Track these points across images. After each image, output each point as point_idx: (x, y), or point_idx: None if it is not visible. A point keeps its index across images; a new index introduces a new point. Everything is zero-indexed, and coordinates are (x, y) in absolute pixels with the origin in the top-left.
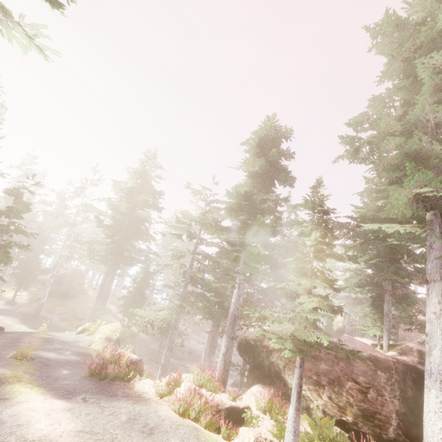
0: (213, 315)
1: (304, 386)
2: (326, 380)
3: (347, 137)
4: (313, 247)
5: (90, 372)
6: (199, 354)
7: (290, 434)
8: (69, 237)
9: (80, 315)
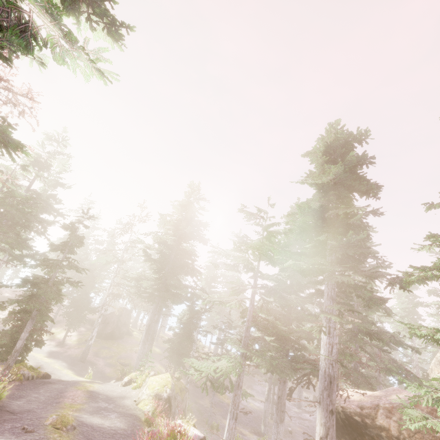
0: (281, 369)
1: None
2: None
3: None
4: None
5: None
6: (256, 416)
7: None
8: (117, 274)
9: (125, 360)
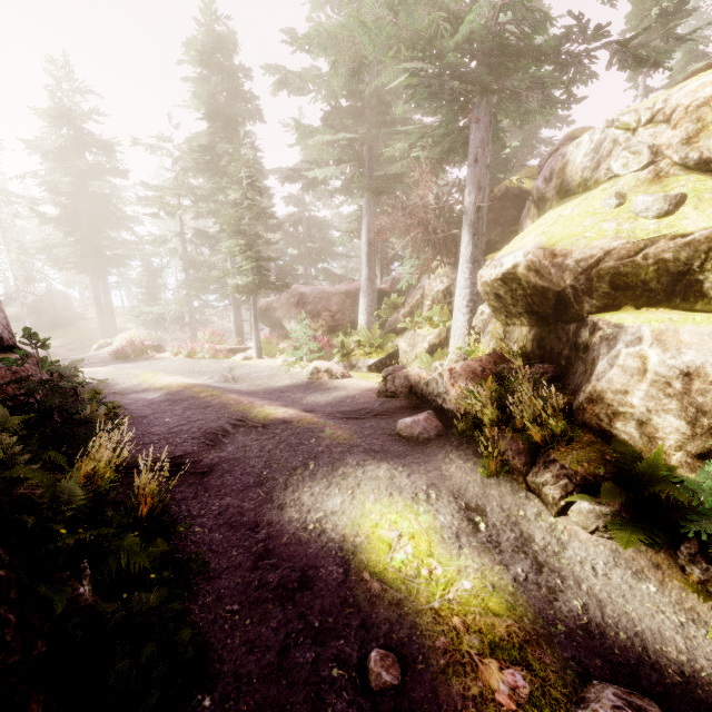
0: None
1: (293, 324)
2: (310, 316)
3: (268, 67)
4: (237, 213)
5: (114, 357)
6: None
7: (254, 343)
8: (9, 247)
9: (91, 342)
